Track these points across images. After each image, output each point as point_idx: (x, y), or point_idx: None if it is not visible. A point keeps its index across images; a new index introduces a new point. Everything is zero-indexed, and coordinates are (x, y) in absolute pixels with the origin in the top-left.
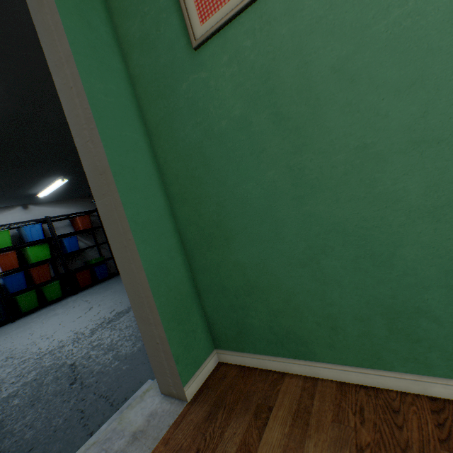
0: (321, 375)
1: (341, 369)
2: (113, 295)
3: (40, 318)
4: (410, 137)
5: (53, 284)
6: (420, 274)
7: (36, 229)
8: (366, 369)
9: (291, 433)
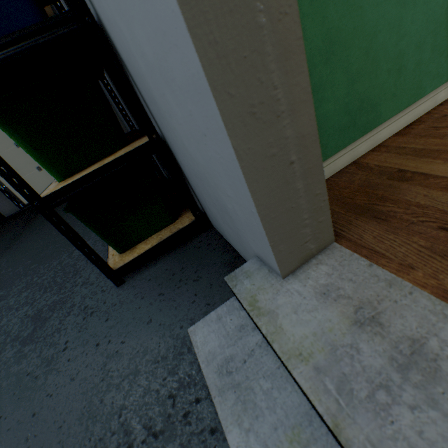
0: (381, 140)
1: (395, 120)
2: None
3: None
4: None
5: None
6: None
7: None
8: (410, 107)
9: (446, 159)
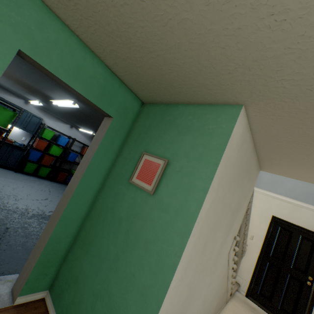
0: None
1: None
2: None
3: (26, 181)
4: (143, 289)
5: (47, 168)
6: None
7: (65, 140)
8: None
9: None
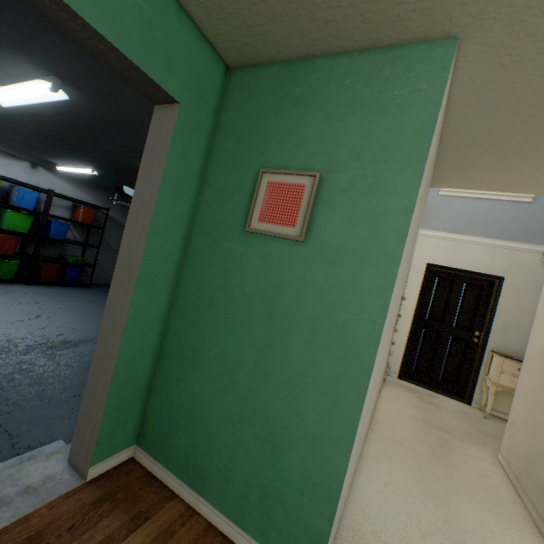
0: (202, 511)
1: (217, 513)
2: (71, 313)
3: None
4: (325, 387)
5: (11, 261)
6: (292, 474)
7: (31, 196)
8: (232, 522)
9: None
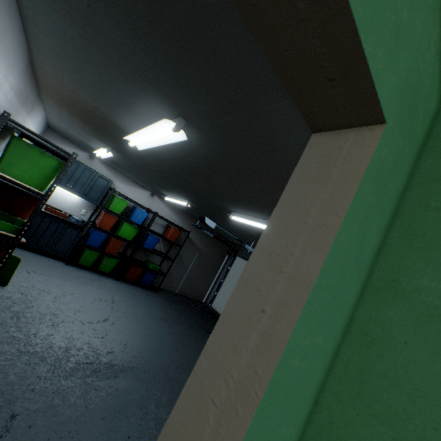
0: None
1: None
2: (131, 321)
3: (78, 282)
4: None
5: (113, 259)
6: None
7: (142, 215)
8: None
9: None
